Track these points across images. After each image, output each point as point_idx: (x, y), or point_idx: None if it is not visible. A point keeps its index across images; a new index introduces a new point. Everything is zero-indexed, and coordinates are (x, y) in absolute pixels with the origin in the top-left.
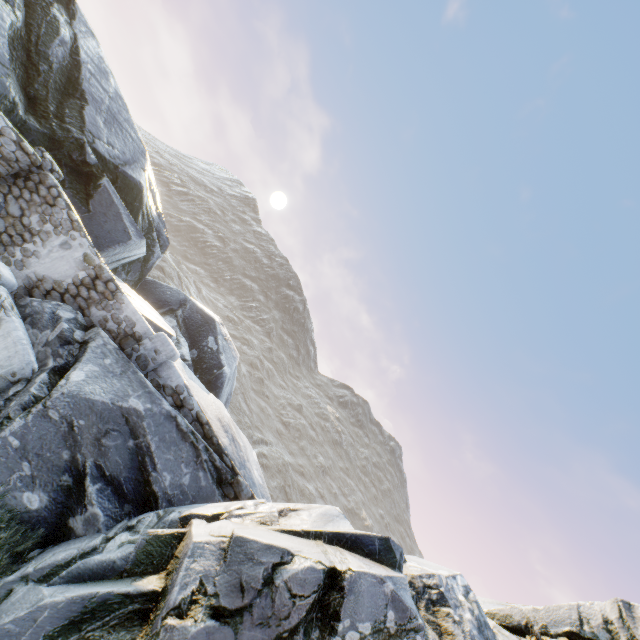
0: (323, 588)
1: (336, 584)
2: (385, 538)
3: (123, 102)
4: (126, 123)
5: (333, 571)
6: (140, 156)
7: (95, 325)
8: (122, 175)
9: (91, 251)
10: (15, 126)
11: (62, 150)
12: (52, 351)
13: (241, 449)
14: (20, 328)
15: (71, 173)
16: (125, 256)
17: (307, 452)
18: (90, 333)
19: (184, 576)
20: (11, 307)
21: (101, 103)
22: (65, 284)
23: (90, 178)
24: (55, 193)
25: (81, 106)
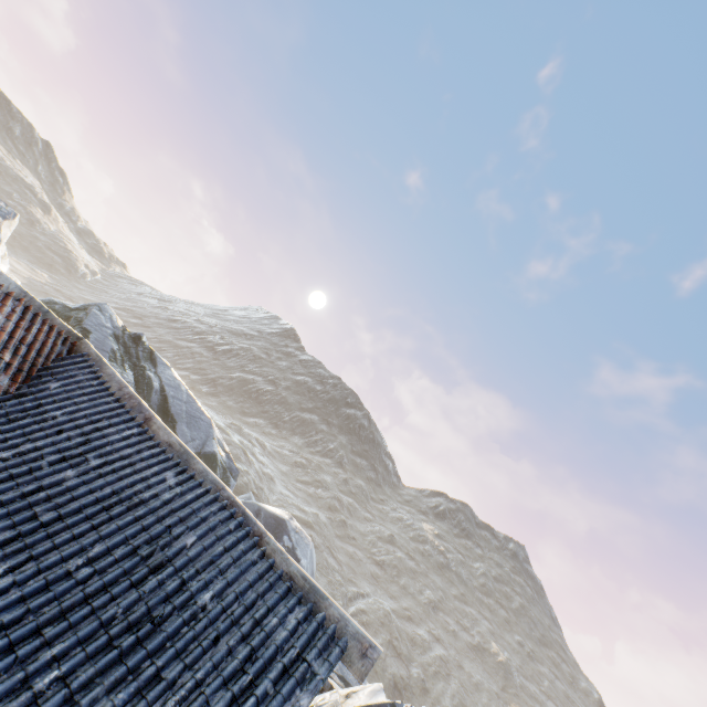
0: None
1: None
2: (393, 702)
3: (192, 397)
4: (197, 412)
5: None
6: (210, 429)
7: None
8: (203, 455)
9: None
10: None
11: None
12: None
13: None
14: None
15: None
16: None
17: (410, 590)
18: None
19: None
20: None
21: (182, 413)
22: None
23: None
24: None
25: (174, 427)
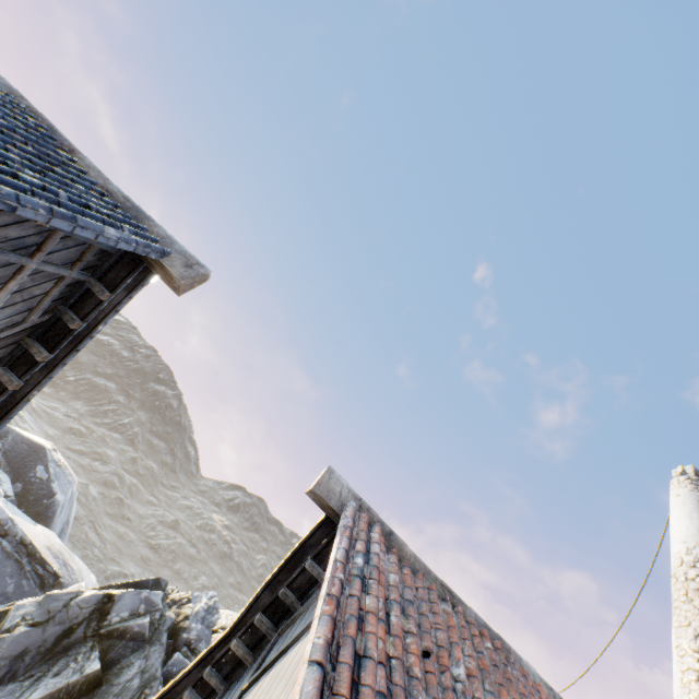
0: (103, 603)
1: (112, 600)
2: (158, 578)
3: None
4: None
5: (111, 595)
6: None
7: None
8: None
9: None
10: None
11: None
12: None
13: (75, 572)
14: None
15: None
16: None
17: (184, 575)
18: None
19: (12, 618)
20: None
21: None
22: None
23: None
24: None
25: None
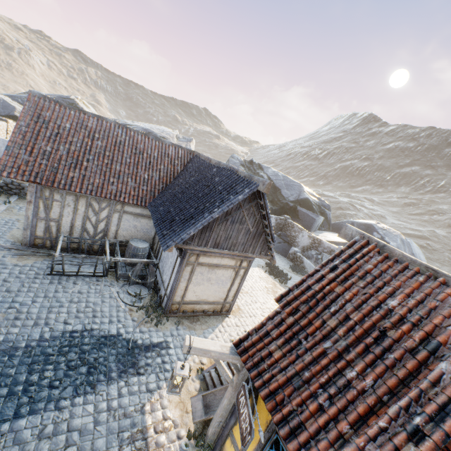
0: None
1: None
2: None
3: (285, 177)
4: (290, 182)
5: None
6: (300, 188)
7: (321, 252)
8: (300, 200)
9: (308, 234)
10: (274, 212)
11: (284, 208)
12: (316, 263)
13: None
14: (307, 261)
15: (290, 212)
16: (318, 224)
17: None
18: (321, 255)
19: None
20: (302, 257)
21: (282, 185)
22: (308, 245)
23: (294, 210)
24: (292, 224)
25: (280, 192)
